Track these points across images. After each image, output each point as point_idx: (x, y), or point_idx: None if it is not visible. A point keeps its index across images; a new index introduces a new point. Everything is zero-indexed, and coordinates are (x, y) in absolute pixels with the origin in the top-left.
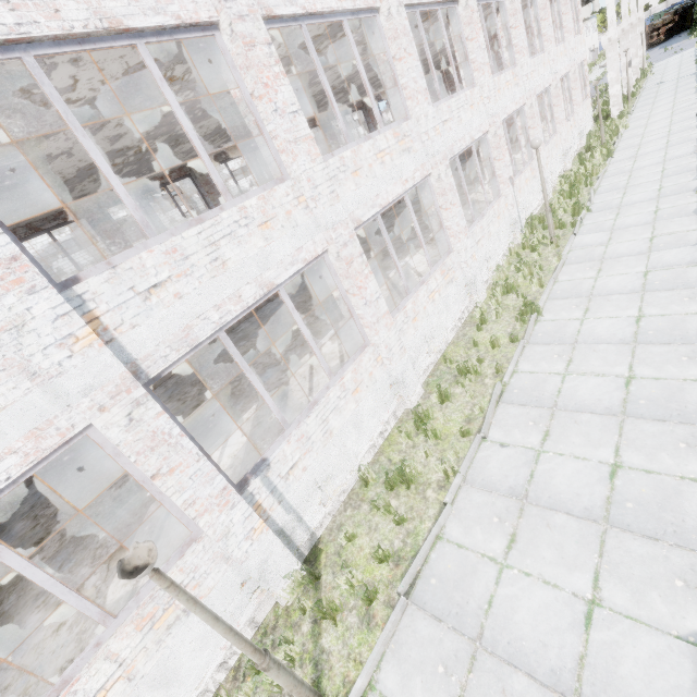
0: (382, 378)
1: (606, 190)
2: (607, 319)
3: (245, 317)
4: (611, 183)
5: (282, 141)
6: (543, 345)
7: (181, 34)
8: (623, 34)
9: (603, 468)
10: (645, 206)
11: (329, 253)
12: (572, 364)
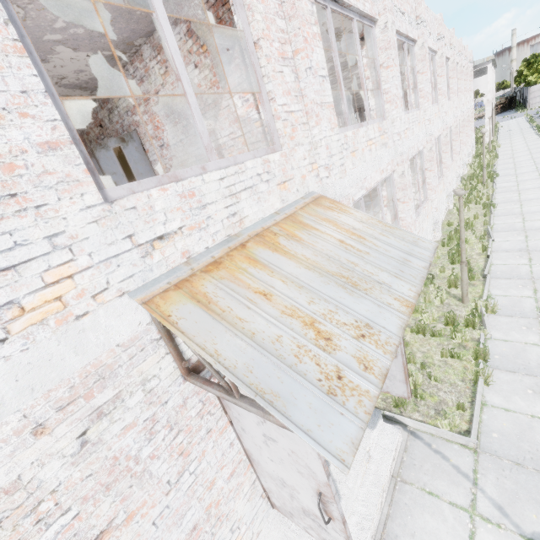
0: (431, 218)
1: (502, 169)
2: (535, 206)
3: None
4: (504, 167)
5: (425, 92)
6: (504, 216)
7: (410, 42)
8: None
9: None
10: (531, 173)
11: (425, 148)
12: (525, 218)
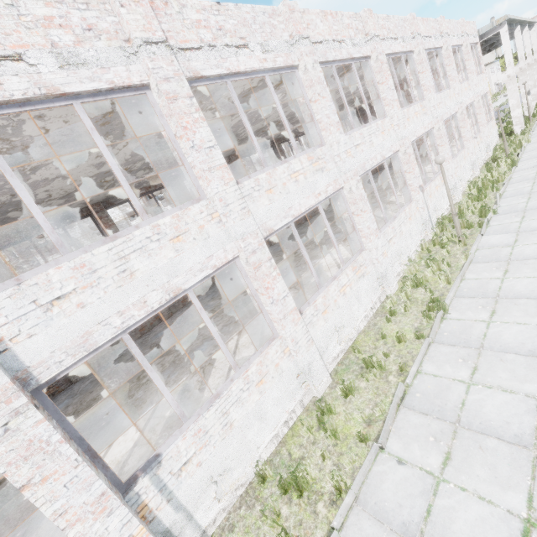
0: (289, 368)
1: (511, 194)
2: (514, 325)
3: (204, 290)
4: (516, 188)
5: (198, 169)
6: (448, 346)
7: (115, 94)
8: (521, 71)
9: (514, 523)
10: None
11: (240, 258)
12: (477, 372)
